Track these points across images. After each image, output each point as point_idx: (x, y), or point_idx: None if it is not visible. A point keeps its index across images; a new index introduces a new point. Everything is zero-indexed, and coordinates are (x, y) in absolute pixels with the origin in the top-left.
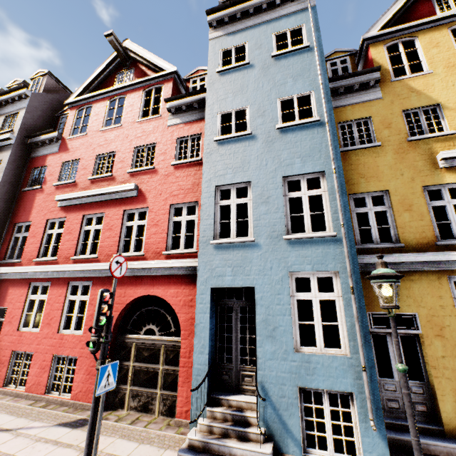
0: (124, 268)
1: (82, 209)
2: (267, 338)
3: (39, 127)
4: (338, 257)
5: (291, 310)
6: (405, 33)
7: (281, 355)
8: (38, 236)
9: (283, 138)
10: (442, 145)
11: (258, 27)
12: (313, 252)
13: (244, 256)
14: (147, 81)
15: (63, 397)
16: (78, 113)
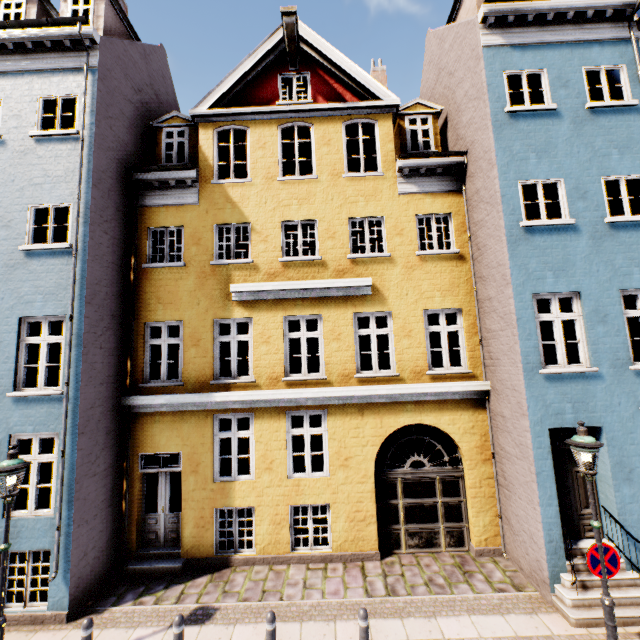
0: None
1: None
2: None
3: None
4: (61, 417)
5: None
6: (238, 120)
7: None
8: None
9: (28, 264)
10: (240, 274)
11: (21, 77)
12: (38, 412)
13: None
14: None
15: None
16: None
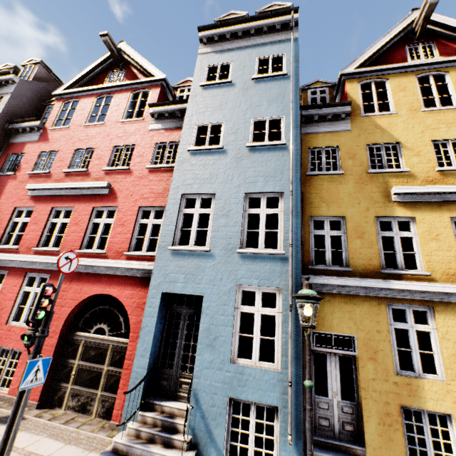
0: (74, 264)
1: (52, 201)
2: (207, 347)
3: (23, 113)
4: (283, 275)
5: (233, 321)
6: (378, 75)
7: (218, 365)
8: (2, 223)
9: (251, 156)
10: (397, 181)
11: (244, 49)
12: (261, 268)
13: (198, 265)
14: (136, 84)
15: (1, 391)
16: (64, 105)
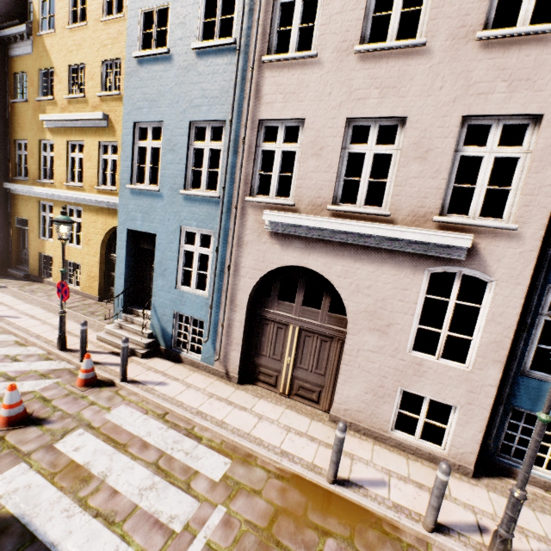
0: None
1: None
2: None
3: None
4: None
5: None
6: None
7: None
8: None
9: None
10: (50, 108)
11: None
12: None
13: None
14: None
15: None
16: None
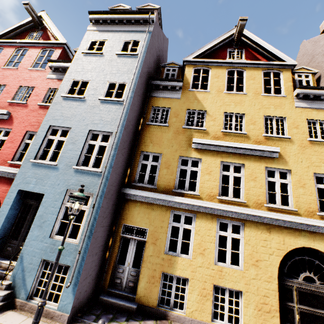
0: None
1: None
2: (38, 227)
3: None
4: (97, 185)
5: (58, 212)
6: (206, 65)
7: (41, 239)
8: None
9: (100, 106)
10: (198, 135)
11: (117, 33)
12: (85, 179)
13: (47, 174)
14: (45, 44)
15: None
16: None
